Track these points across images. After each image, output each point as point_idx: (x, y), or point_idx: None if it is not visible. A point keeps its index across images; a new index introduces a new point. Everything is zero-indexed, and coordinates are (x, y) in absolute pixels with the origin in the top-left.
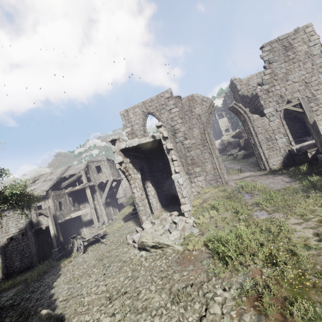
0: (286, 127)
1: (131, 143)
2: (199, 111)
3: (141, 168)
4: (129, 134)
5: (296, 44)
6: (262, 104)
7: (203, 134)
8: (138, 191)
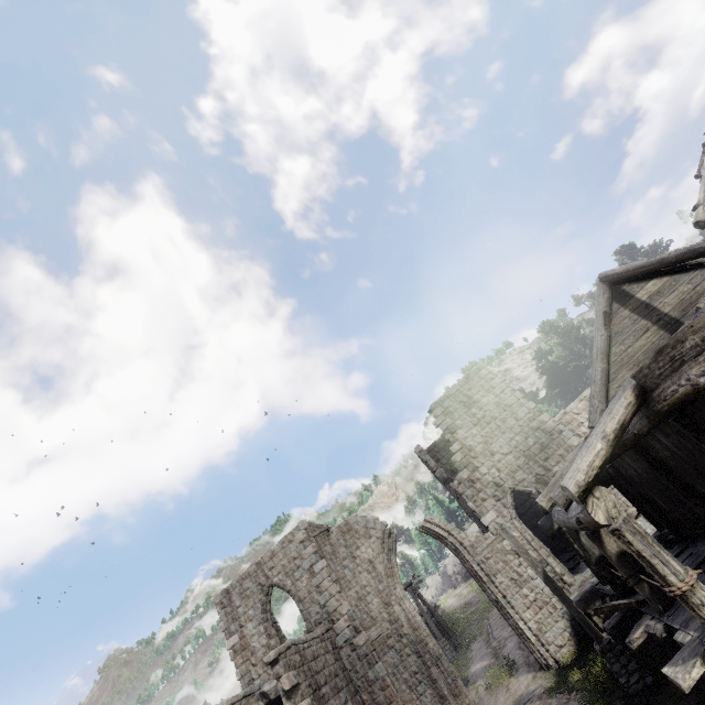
0: (535, 545)
1: None
2: (367, 552)
3: None
4: (236, 651)
5: (477, 395)
6: (472, 508)
7: (389, 606)
8: None
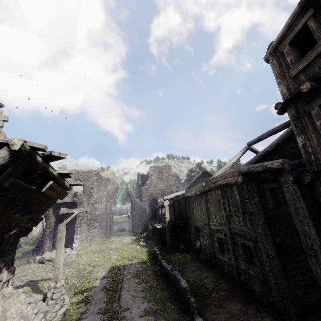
0: (149, 210)
1: (58, 200)
2: (110, 188)
3: (58, 215)
4: None
5: (164, 171)
6: (142, 195)
7: (107, 202)
8: (50, 231)
